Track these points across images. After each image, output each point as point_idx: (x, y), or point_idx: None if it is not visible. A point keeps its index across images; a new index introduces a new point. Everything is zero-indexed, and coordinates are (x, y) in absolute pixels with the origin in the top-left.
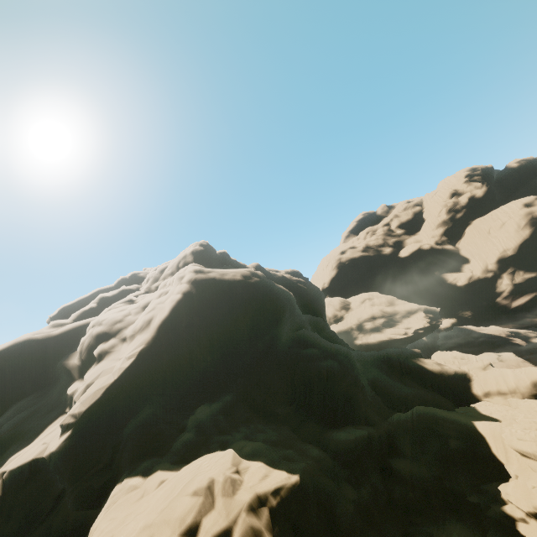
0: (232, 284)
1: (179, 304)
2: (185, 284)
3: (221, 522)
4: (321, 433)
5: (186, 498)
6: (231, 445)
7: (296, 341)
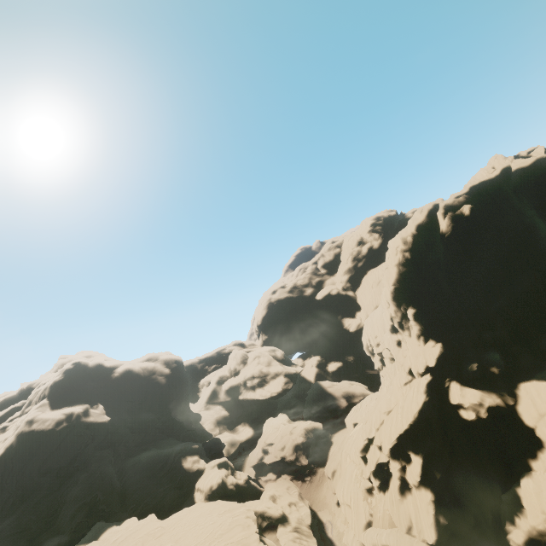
0: (44, 434)
1: (1, 458)
2: (13, 438)
3: None
4: (46, 539)
5: None
6: None
7: (87, 463)
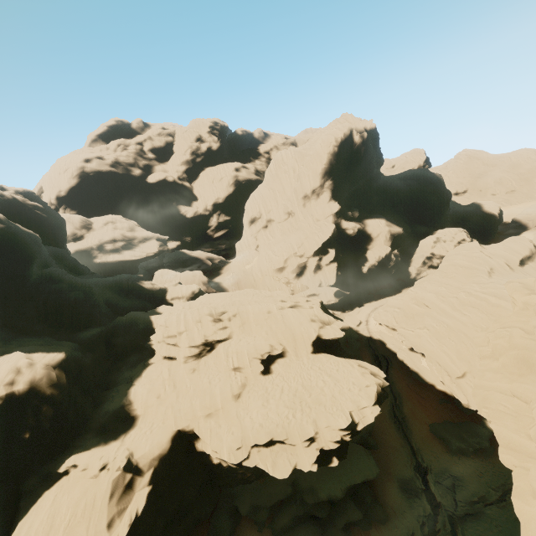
0: None
1: None
2: None
3: (28, 375)
4: (71, 335)
5: (0, 374)
6: (11, 351)
7: (45, 277)
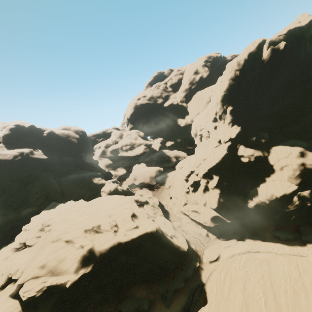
0: (7, 161)
1: None
2: None
3: None
4: (24, 209)
5: None
6: None
7: (38, 177)
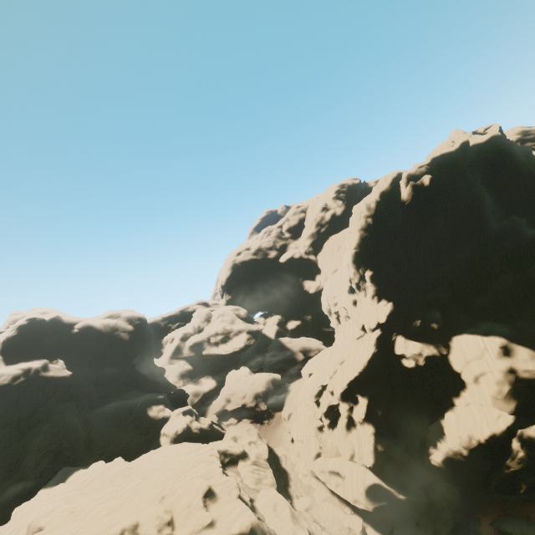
0: None
1: None
2: None
3: None
4: (9, 485)
5: None
6: None
7: (49, 415)
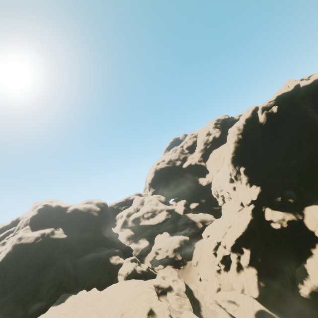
0: (28, 245)
1: (4, 259)
2: (10, 248)
3: None
4: (33, 304)
5: None
6: None
7: (54, 261)
